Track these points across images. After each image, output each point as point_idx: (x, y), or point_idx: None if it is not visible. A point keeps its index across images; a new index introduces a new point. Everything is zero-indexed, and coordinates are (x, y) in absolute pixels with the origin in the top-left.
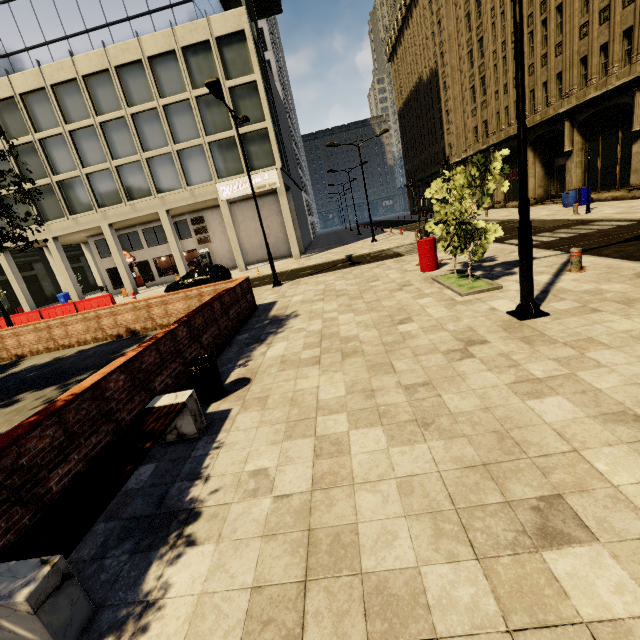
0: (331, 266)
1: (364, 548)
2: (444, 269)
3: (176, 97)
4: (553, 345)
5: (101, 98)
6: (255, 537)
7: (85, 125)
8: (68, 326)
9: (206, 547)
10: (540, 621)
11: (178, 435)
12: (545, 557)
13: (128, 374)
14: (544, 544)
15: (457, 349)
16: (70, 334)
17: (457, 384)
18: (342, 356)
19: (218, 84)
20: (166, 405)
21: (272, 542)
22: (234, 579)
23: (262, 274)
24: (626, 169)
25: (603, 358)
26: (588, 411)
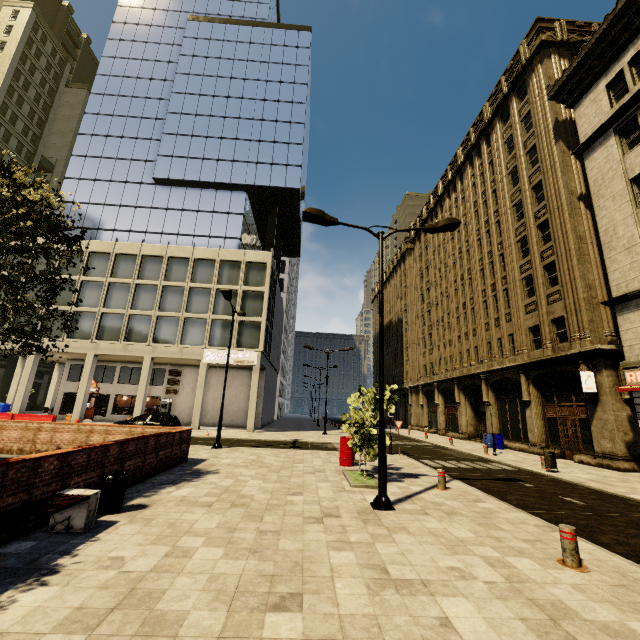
0: (274, 444)
1: (164, 599)
2: (358, 467)
3: (202, 285)
4: (378, 526)
5: (148, 270)
6: (93, 587)
7: (125, 282)
8: (5, 430)
9: (54, 587)
10: (239, 635)
11: (67, 526)
12: (267, 614)
13: (60, 462)
14: (271, 610)
15: (316, 517)
16: (1, 439)
17: (296, 535)
18: (231, 505)
19: (230, 292)
20: (74, 494)
21: (104, 590)
22: (66, 603)
23: (210, 436)
24: (526, 427)
25: (400, 538)
26: (360, 561)
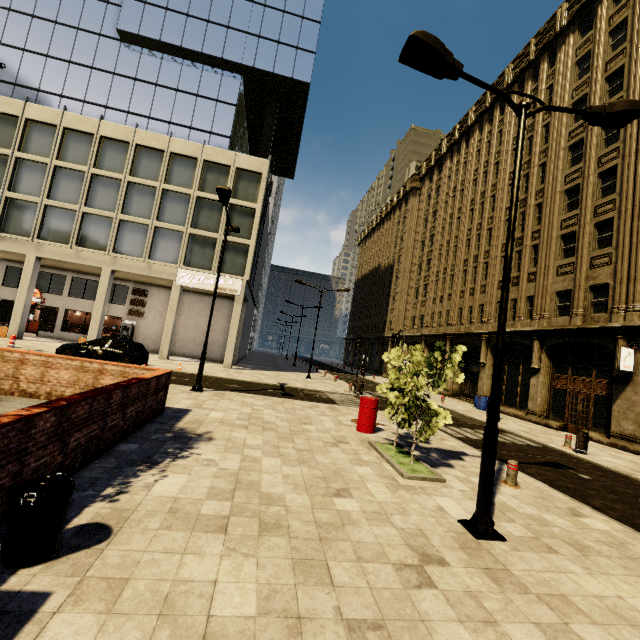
0: (262, 388)
1: None
2: (380, 435)
3: (180, 188)
4: (526, 595)
5: (108, 158)
6: None
7: (76, 168)
8: None
9: None
10: None
11: None
12: None
13: None
14: None
15: (412, 564)
16: None
17: None
18: (260, 527)
19: (228, 193)
20: None
21: None
22: None
23: (183, 370)
24: (525, 394)
25: None
26: None
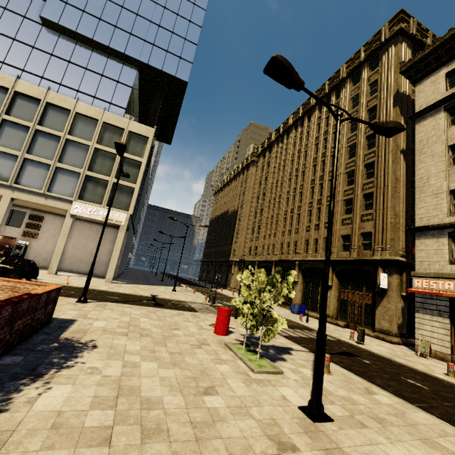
0: (138, 300)
1: None
2: (232, 337)
3: (81, 140)
4: None
5: (20, 108)
6: None
7: None
8: None
9: None
10: None
11: None
12: None
13: None
14: None
15: (272, 454)
16: None
17: None
18: (142, 435)
19: (124, 147)
20: None
21: None
22: None
23: (70, 284)
24: None
25: None
26: None
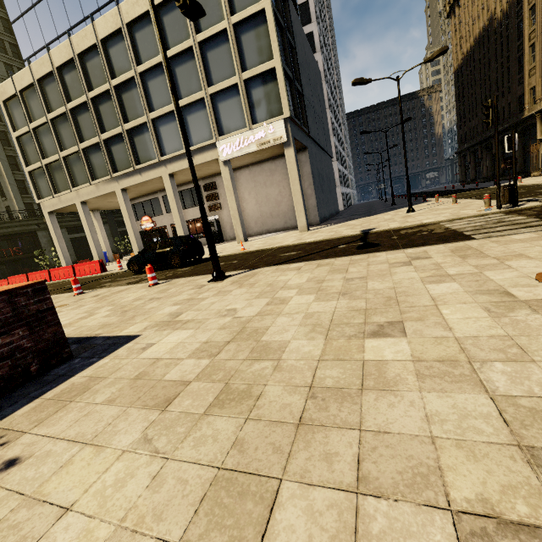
0: (328, 247)
1: None
2: None
3: (180, 46)
4: None
5: (116, 61)
6: None
7: (103, 90)
8: None
9: None
10: None
11: None
12: None
13: None
14: None
15: None
16: None
17: None
18: None
19: None
20: None
21: None
22: None
23: (245, 250)
24: None
25: None
26: None
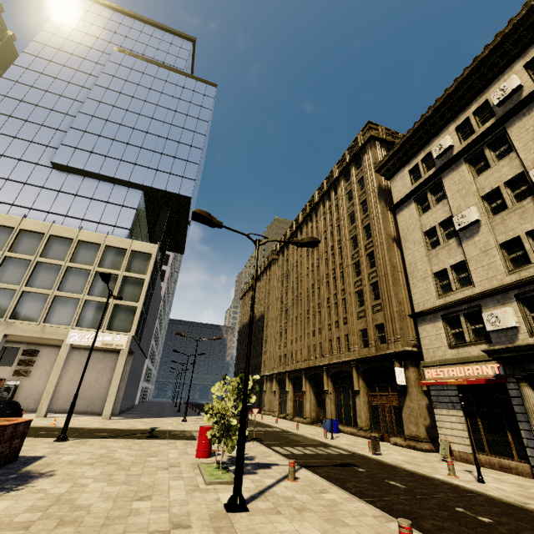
0: (130, 433)
1: None
2: (214, 458)
3: (82, 265)
4: None
5: (23, 244)
6: None
7: None
8: None
9: None
10: None
11: None
12: None
13: None
14: None
15: (163, 530)
16: None
17: None
18: (58, 523)
19: (109, 275)
20: None
21: None
22: None
23: (57, 425)
24: (356, 413)
25: None
26: None
